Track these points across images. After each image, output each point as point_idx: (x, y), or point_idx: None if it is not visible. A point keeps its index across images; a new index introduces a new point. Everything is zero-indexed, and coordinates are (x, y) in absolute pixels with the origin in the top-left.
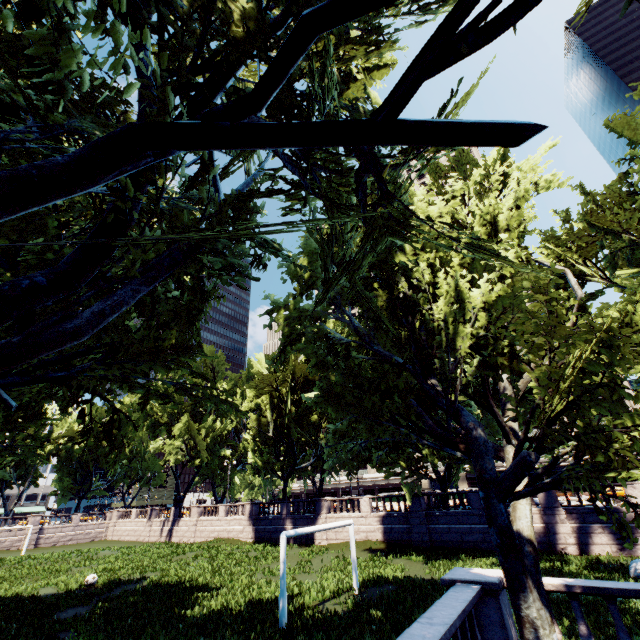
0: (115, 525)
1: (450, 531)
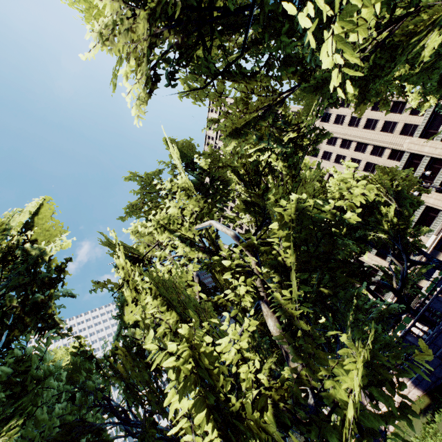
0: None
1: None
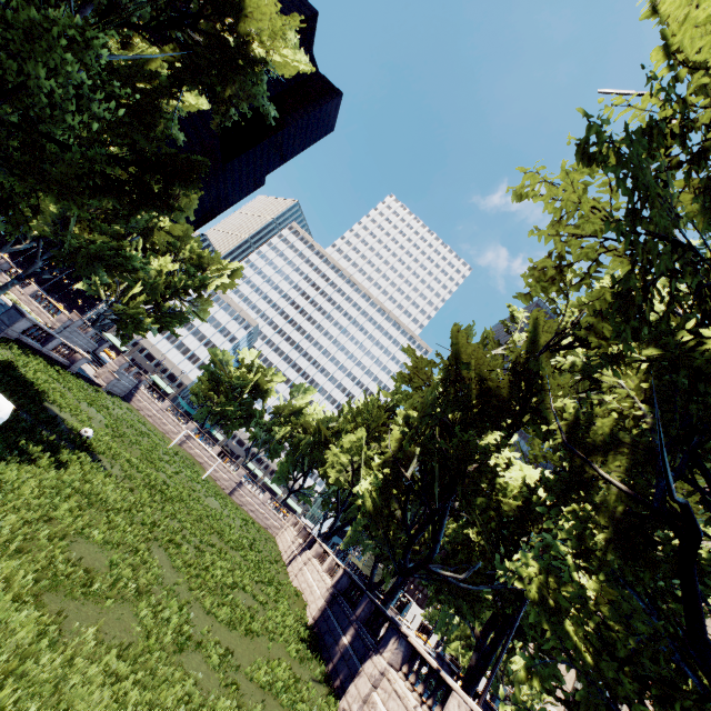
0: (286, 528)
1: None
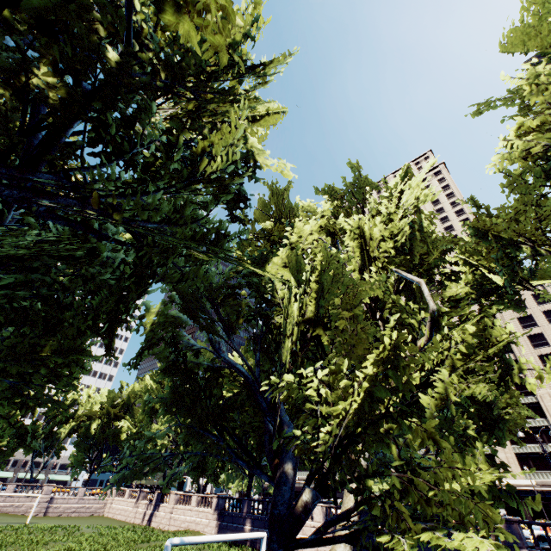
0: (112, 502)
1: None
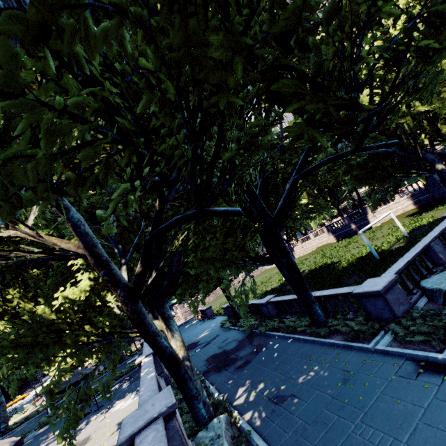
0: None
1: None
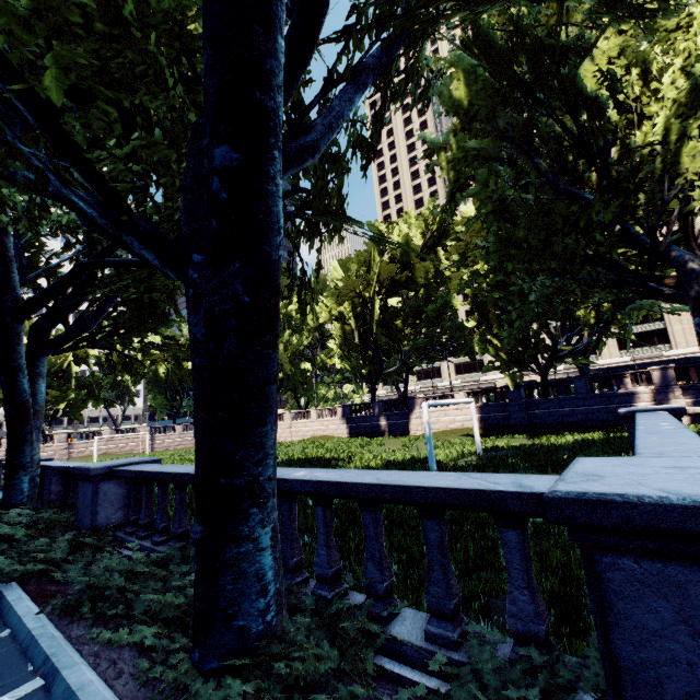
0: None
1: (551, 415)
